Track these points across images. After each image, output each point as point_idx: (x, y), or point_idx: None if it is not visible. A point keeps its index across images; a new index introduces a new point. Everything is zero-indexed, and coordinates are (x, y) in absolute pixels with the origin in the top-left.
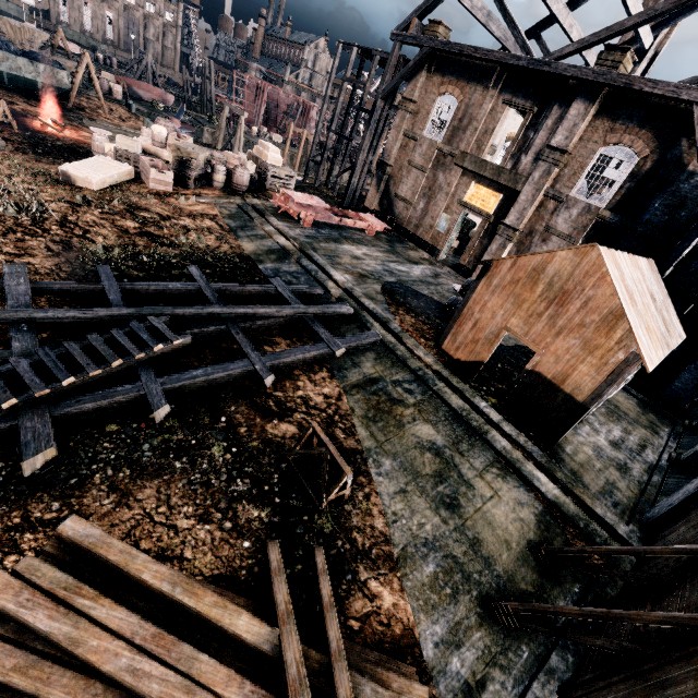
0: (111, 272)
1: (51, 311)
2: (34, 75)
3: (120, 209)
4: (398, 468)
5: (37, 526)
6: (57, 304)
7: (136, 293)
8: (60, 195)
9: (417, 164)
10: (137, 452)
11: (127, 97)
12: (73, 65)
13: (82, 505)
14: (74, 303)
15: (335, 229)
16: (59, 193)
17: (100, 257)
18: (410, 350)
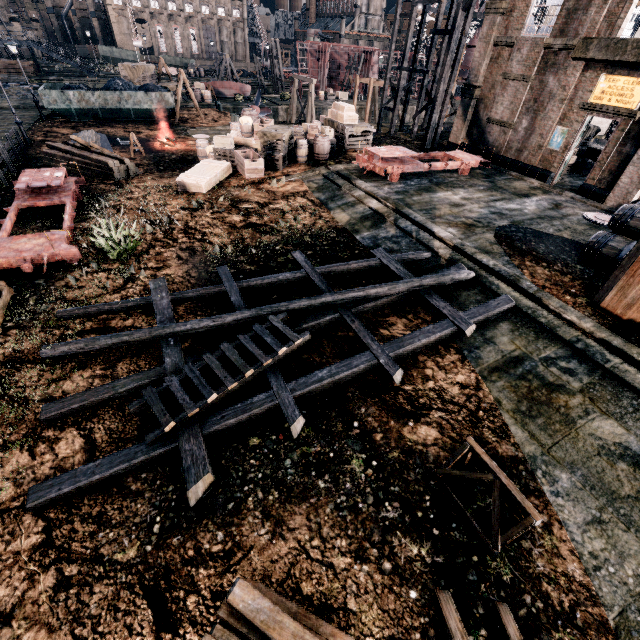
0: (229, 272)
1: (189, 323)
2: (149, 104)
3: (226, 206)
4: (581, 485)
5: (208, 559)
6: (192, 311)
7: (252, 289)
8: (180, 204)
9: (515, 74)
10: (281, 469)
11: (215, 99)
12: (174, 86)
13: (242, 535)
14: (205, 308)
15: (423, 177)
16: (179, 203)
17: (218, 257)
18: (555, 313)
